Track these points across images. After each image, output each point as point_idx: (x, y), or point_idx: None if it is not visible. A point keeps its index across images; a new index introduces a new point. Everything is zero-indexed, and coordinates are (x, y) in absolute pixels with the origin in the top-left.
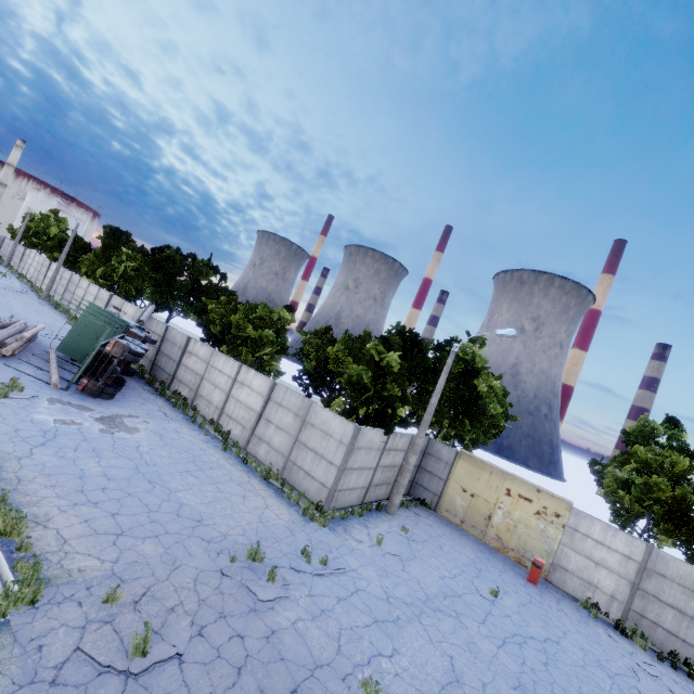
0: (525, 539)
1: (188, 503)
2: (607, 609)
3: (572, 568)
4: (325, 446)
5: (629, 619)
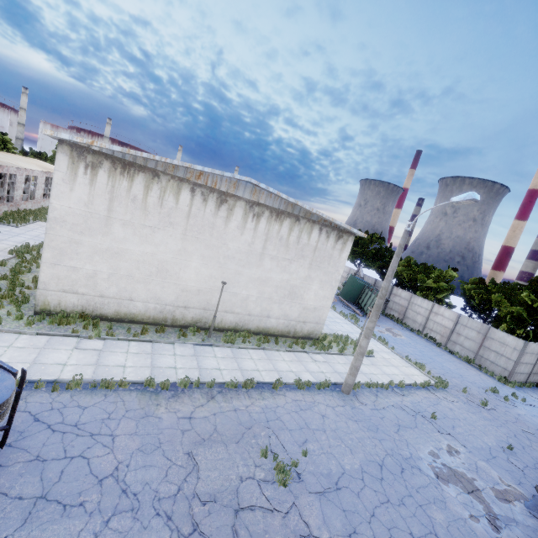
0: None
1: (450, 368)
2: None
3: None
4: (503, 350)
5: None
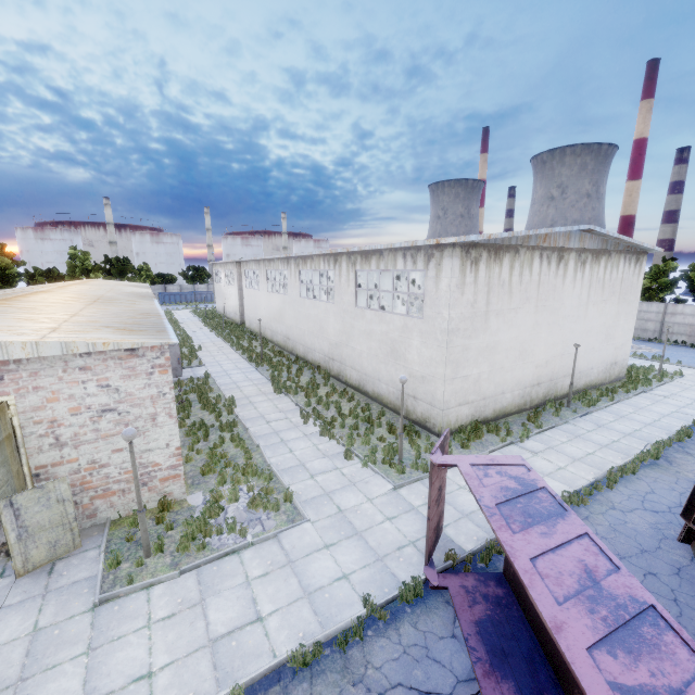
0: None
1: None
2: None
3: None
4: None
5: None
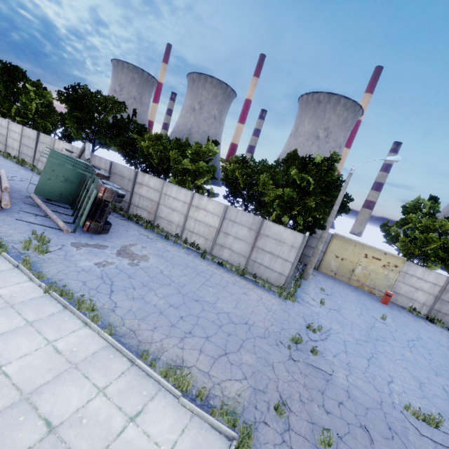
0: (375, 280)
1: (228, 311)
2: (420, 310)
3: (402, 293)
4: (280, 249)
5: (431, 313)
